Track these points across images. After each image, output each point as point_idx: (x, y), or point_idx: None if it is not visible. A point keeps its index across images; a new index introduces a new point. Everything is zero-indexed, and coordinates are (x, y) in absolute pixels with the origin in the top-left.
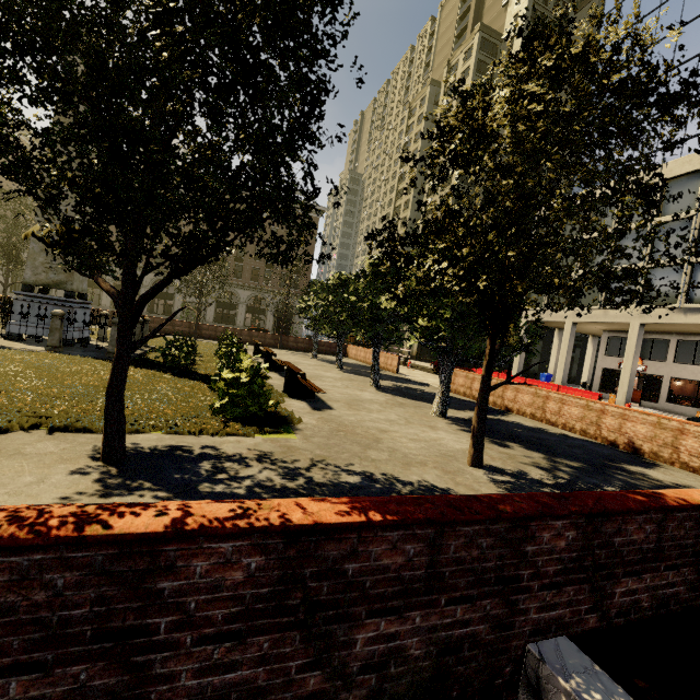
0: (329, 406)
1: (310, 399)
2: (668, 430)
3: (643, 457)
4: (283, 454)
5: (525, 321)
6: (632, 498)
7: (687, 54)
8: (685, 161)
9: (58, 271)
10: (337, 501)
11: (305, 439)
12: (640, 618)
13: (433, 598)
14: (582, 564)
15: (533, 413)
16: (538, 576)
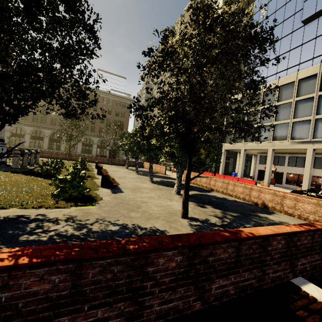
0: (122, 191)
1: (113, 188)
2: (279, 196)
3: (268, 209)
4: (82, 216)
5: (224, 149)
6: (222, 234)
7: (287, 32)
8: (288, 77)
9: None
10: (6, 251)
11: (99, 208)
12: (229, 300)
13: (78, 307)
14: (188, 275)
15: (222, 191)
16: (158, 285)
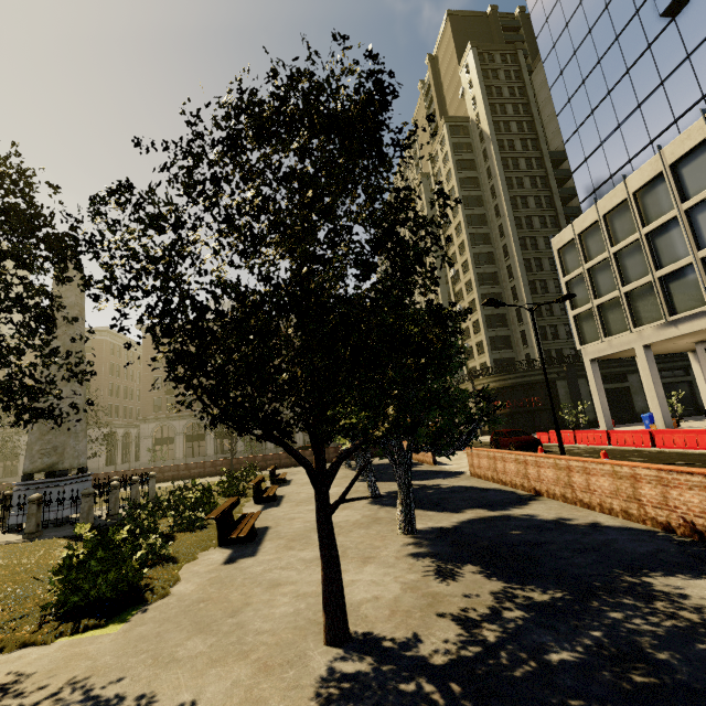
0: (257, 550)
1: (244, 544)
2: None
3: None
4: (43, 675)
5: (588, 359)
6: None
7: (636, 52)
8: (682, 139)
9: (51, 454)
10: None
11: (127, 630)
12: None
13: None
14: None
15: (563, 494)
16: None
